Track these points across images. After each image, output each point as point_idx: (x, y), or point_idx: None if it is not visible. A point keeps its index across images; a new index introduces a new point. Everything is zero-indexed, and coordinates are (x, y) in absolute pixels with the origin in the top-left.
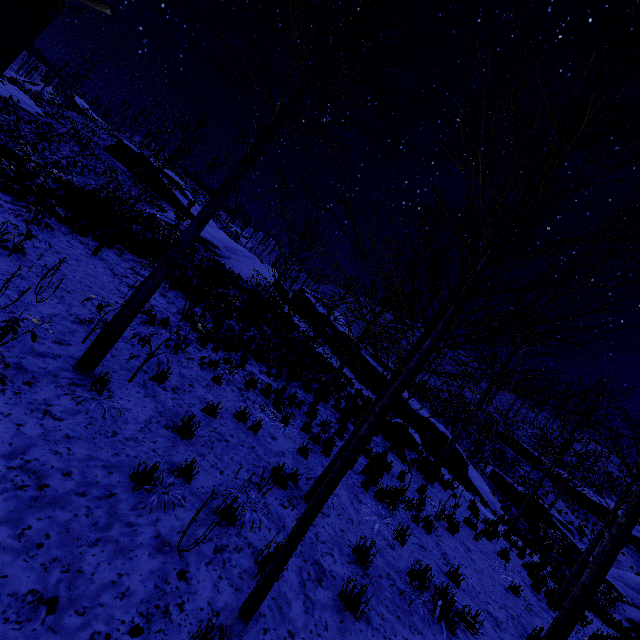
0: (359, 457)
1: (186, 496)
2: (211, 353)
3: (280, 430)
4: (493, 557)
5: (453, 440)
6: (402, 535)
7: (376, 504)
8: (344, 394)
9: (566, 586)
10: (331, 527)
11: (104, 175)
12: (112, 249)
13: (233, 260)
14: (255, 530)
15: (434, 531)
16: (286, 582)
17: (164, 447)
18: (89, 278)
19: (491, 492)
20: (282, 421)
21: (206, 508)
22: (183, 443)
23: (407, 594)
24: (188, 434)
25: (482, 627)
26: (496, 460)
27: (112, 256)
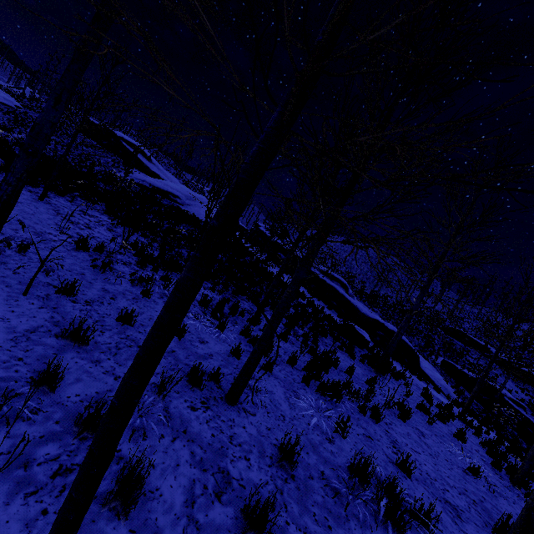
0: (303, 355)
1: (38, 407)
2: (150, 273)
3: (214, 335)
4: (449, 439)
5: (399, 333)
6: (343, 427)
7: (317, 398)
8: (294, 304)
9: (529, 462)
10: (255, 426)
11: (76, 149)
12: (64, 197)
13: (193, 206)
14: (138, 440)
15: (382, 419)
16: (163, 503)
17: (40, 355)
18: (24, 215)
19: (444, 379)
20: (218, 327)
21: (69, 419)
22: (74, 350)
23: (345, 494)
24: (83, 341)
25: (439, 522)
26: (446, 352)
27: (62, 201)
